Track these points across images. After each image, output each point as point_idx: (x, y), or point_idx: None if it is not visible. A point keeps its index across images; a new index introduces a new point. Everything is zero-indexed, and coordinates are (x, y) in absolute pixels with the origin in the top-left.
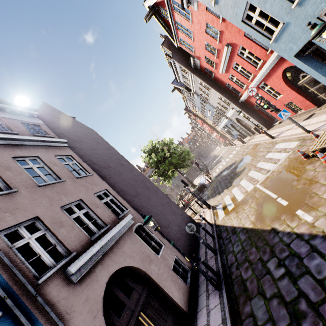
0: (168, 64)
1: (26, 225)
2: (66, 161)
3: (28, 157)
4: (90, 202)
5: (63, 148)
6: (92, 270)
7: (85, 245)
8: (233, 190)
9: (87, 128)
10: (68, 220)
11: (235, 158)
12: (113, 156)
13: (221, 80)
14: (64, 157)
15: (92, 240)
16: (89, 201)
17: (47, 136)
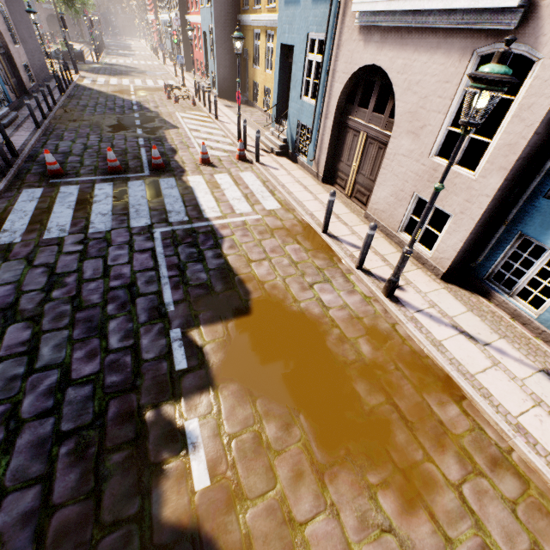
0: None
1: None
2: None
3: None
4: None
5: None
6: None
7: None
8: (113, 79)
9: None
10: None
11: (143, 67)
12: None
13: None
14: None
15: None
16: None
17: None
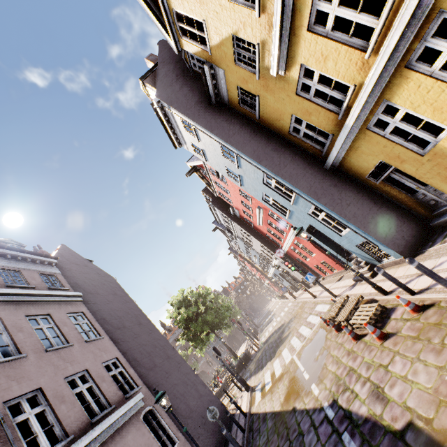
0: (209, 206)
1: (28, 397)
2: (77, 319)
3: (40, 315)
4: (96, 374)
5: (76, 303)
6: None
7: (84, 429)
8: (275, 362)
9: (105, 275)
10: (70, 395)
11: (285, 318)
12: (131, 311)
13: (260, 230)
14: (75, 314)
15: (93, 423)
16: (95, 372)
17: (62, 288)
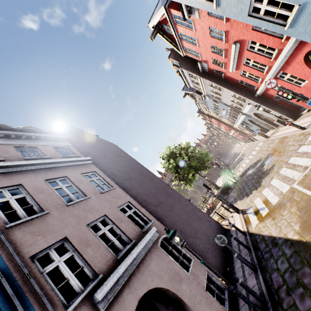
0: (177, 73)
1: (56, 247)
2: (91, 177)
3: (58, 178)
4: (114, 217)
5: (88, 165)
6: (120, 294)
7: (111, 265)
8: (264, 191)
9: (108, 143)
10: (94, 239)
11: (259, 155)
12: (133, 166)
13: (232, 78)
14: (89, 173)
15: (118, 259)
16: (113, 216)
17: (74, 156)
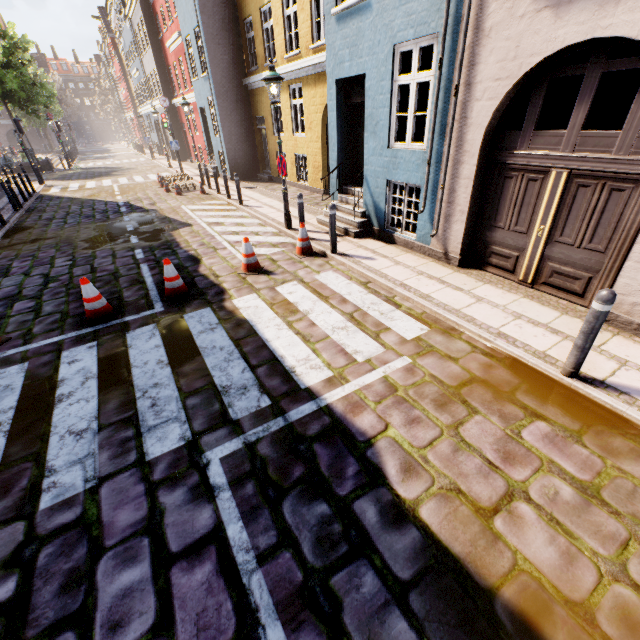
0: None
1: None
2: None
3: None
4: None
5: None
6: None
7: None
8: (90, 182)
9: None
10: None
11: (127, 165)
12: None
13: (167, 54)
14: None
15: None
16: None
17: None
